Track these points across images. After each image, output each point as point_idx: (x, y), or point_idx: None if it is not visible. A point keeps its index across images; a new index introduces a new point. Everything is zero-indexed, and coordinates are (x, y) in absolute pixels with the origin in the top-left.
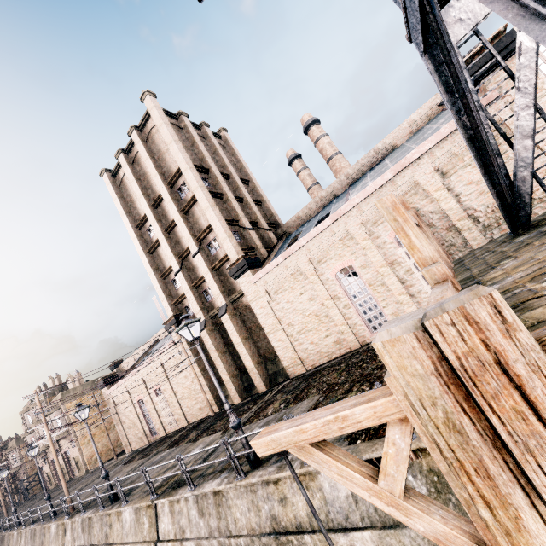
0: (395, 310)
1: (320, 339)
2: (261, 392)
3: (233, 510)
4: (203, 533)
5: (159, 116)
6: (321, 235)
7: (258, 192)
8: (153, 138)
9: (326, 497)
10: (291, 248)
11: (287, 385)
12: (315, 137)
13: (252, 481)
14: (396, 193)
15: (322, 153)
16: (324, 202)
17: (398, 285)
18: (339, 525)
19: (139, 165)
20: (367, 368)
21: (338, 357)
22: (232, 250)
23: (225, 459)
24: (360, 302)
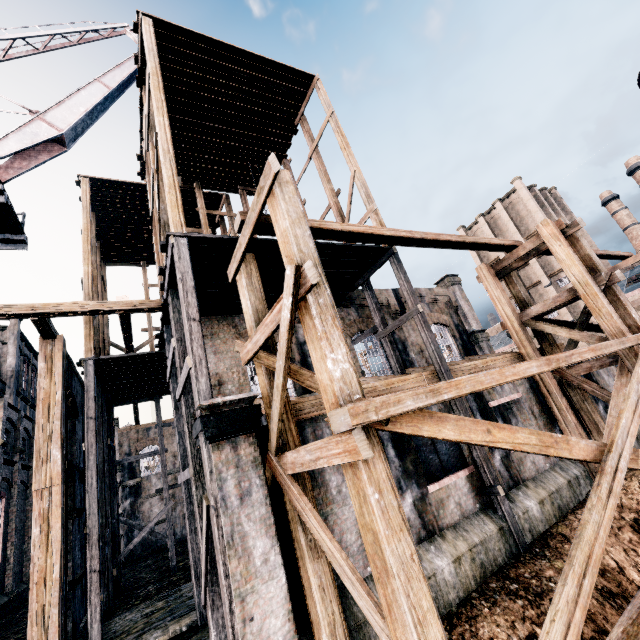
0: None
1: None
2: None
3: None
4: None
5: (527, 194)
6: None
7: (587, 239)
8: (514, 207)
9: None
10: None
11: None
12: None
13: None
14: None
15: None
16: None
17: None
18: None
19: (494, 224)
20: None
21: None
22: None
23: None
24: None
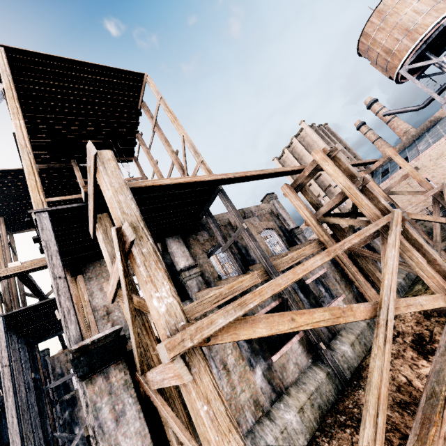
0: None
1: (412, 211)
2: None
3: None
4: None
5: (310, 130)
6: None
7: (352, 152)
8: (304, 139)
9: None
10: (393, 175)
11: None
12: (376, 110)
13: None
14: None
15: (382, 119)
16: (398, 151)
17: None
18: None
19: (295, 152)
20: (441, 208)
21: None
22: None
23: None
24: None
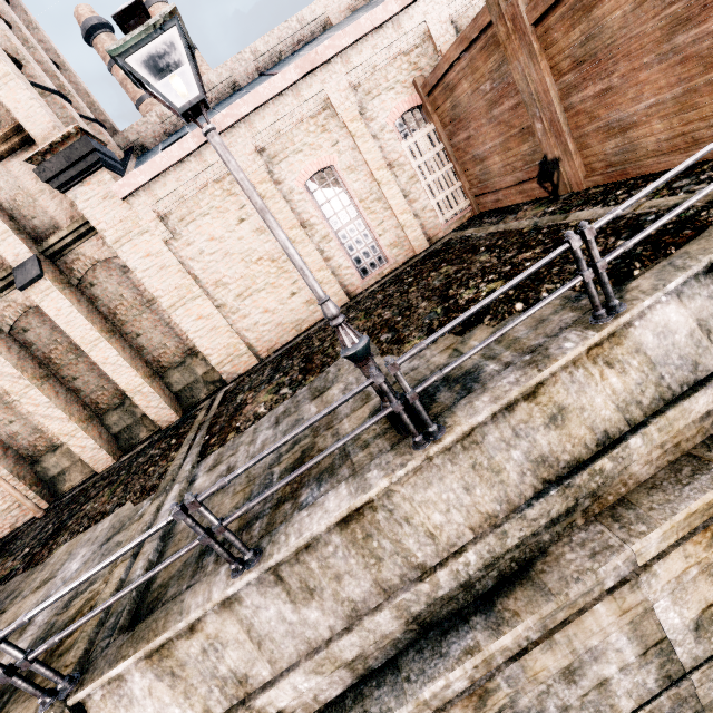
0: (394, 239)
1: (281, 302)
2: (166, 426)
3: (419, 519)
4: (326, 632)
5: None
6: (278, 100)
7: (44, 40)
8: None
9: (652, 357)
10: (216, 120)
11: (240, 385)
12: None
13: (477, 422)
14: (400, 45)
15: None
16: (215, 96)
17: (401, 199)
18: (685, 385)
19: None
20: (428, 285)
21: (317, 324)
22: (37, 113)
23: (384, 416)
24: (344, 231)
